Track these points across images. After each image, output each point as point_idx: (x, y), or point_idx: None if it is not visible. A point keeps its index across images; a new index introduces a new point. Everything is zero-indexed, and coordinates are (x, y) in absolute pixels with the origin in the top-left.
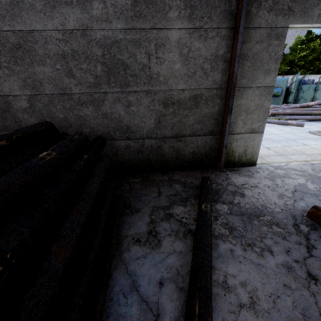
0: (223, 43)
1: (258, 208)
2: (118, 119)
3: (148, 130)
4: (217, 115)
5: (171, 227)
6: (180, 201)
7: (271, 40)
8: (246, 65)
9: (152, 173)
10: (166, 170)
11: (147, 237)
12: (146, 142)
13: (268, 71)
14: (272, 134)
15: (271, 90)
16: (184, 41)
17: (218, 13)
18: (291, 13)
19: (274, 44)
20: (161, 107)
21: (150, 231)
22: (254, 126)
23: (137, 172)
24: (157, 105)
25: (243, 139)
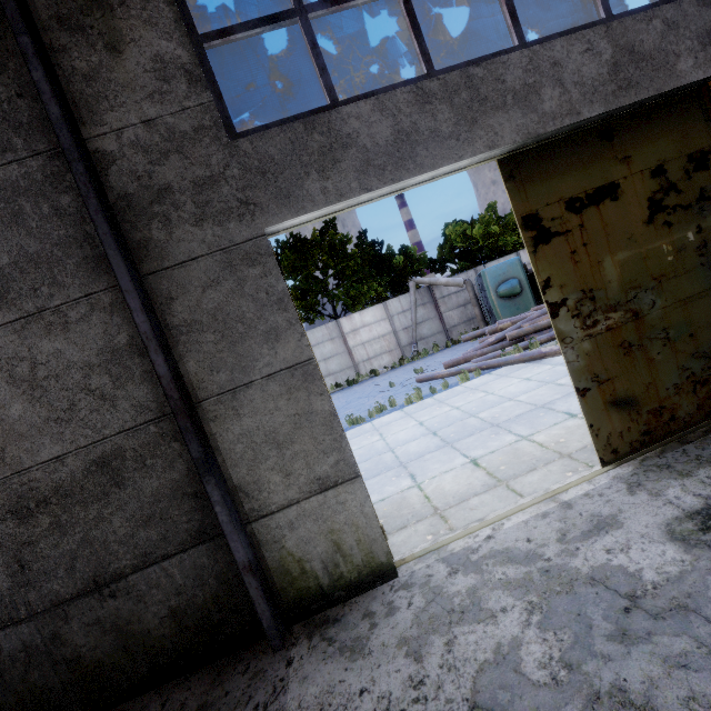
0: (118, 320)
1: None
2: None
3: None
4: (193, 483)
5: None
6: None
7: (240, 272)
8: (206, 343)
9: None
10: (109, 703)
11: None
12: (2, 640)
13: (273, 333)
14: (502, 400)
15: (310, 370)
16: (11, 350)
17: (74, 268)
18: (255, 209)
19: (252, 277)
20: (11, 523)
21: None
22: (319, 469)
23: None
24: None
25: (309, 515)
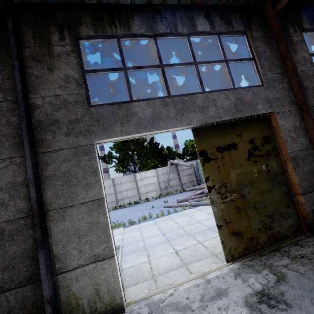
0: (21, 170)
1: None
2: None
3: None
4: (34, 251)
5: None
6: None
7: (80, 157)
8: (57, 185)
9: None
10: None
11: None
12: None
13: (88, 184)
14: (196, 222)
15: (101, 202)
16: None
17: (8, 146)
18: (92, 133)
19: (84, 160)
20: None
21: None
22: (96, 250)
23: None
24: None
25: (87, 273)
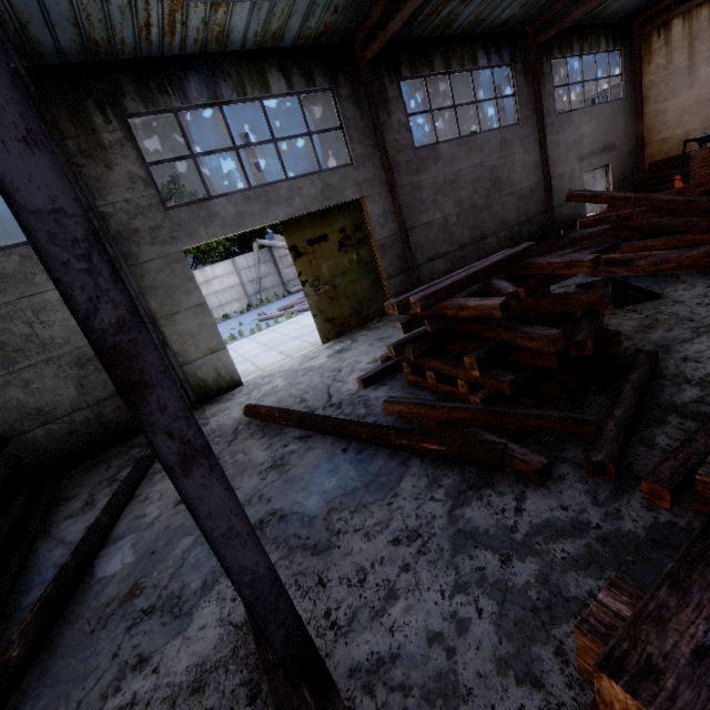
0: None
1: (213, 430)
2: (18, 405)
3: (72, 402)
4: None
5: (112, 489)
6: (131, 463)
7: (173, 266)
8: (159, 295)
9: (106, 451)
10: (126, 439)
11: (82, 509)
12: (75, 417)
13: (188, 291)
14: (303, 327)
15: (205, 306)
16: None
17: None
18: (178, 240)
19: (178, 268)
20: (75, 369)
21: (86, 504)
22: (210, 345)
23: (82, 460)
24: (69, 369)
25: (207, 363)
